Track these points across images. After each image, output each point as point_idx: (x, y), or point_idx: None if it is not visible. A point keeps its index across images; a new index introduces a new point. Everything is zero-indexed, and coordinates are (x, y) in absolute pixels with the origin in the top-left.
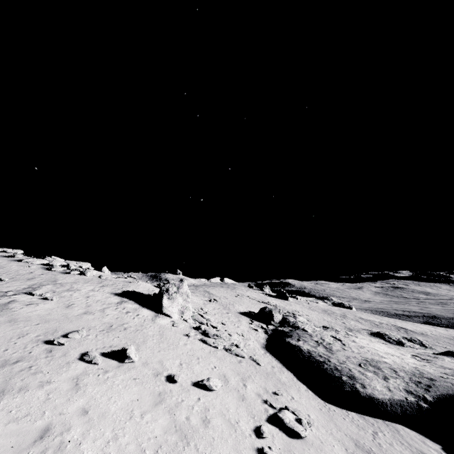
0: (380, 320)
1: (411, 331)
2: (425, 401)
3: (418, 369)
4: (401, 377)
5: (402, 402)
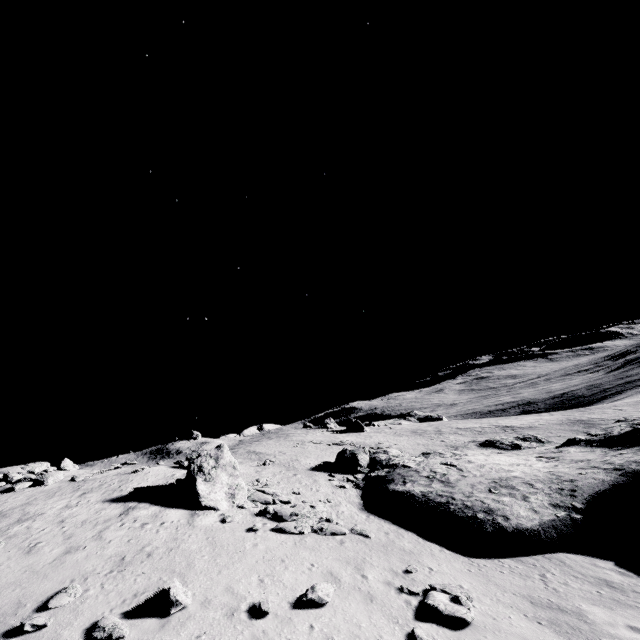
0: (481, 425)
1: (518, 428)
2: (577, 511)
3: (553, 472)
4: (540, 489)
5: (554, 522)
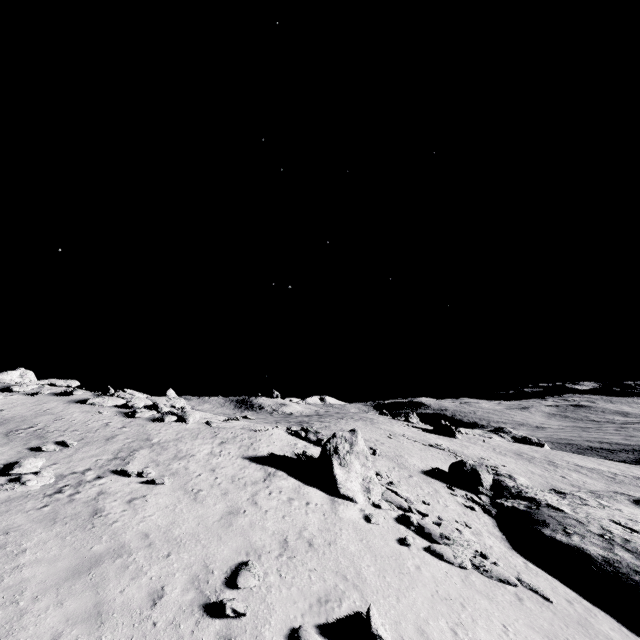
0: (608, 469)
1: None
2: None
3: None
4: None
5: None
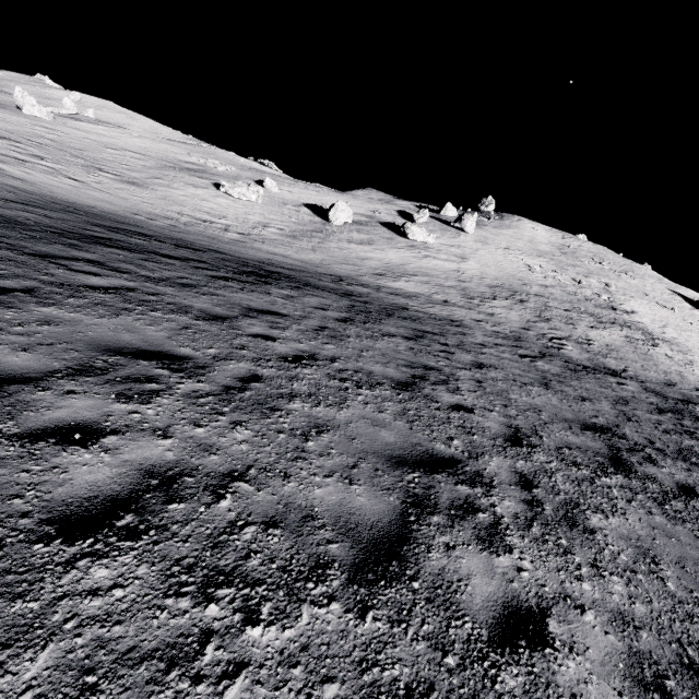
0: None
1: None
2: None
3: None
4: None
5: None
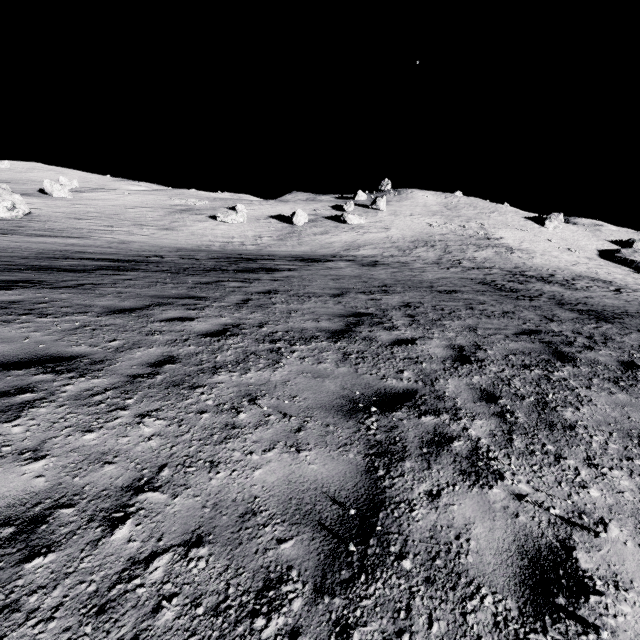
0: None
1: None
2: None
3: None
4: None
5: (639, 264)
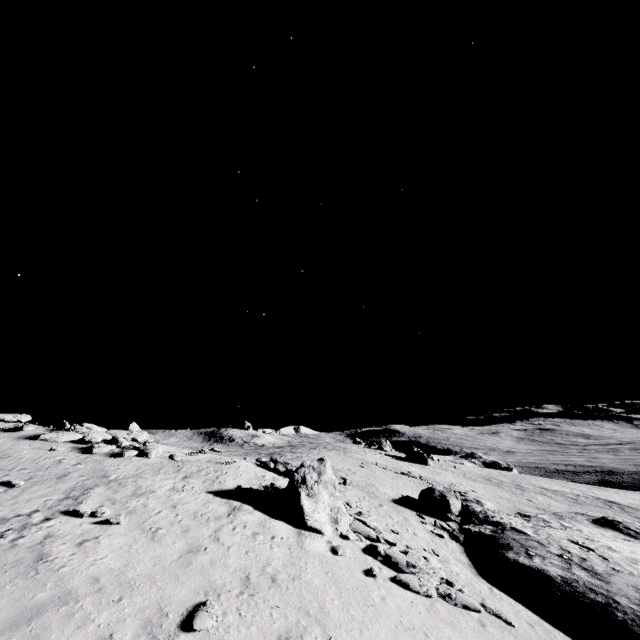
0: (571, 490)
1: (628, 507)
2: None
3: None
4: None
5: None
